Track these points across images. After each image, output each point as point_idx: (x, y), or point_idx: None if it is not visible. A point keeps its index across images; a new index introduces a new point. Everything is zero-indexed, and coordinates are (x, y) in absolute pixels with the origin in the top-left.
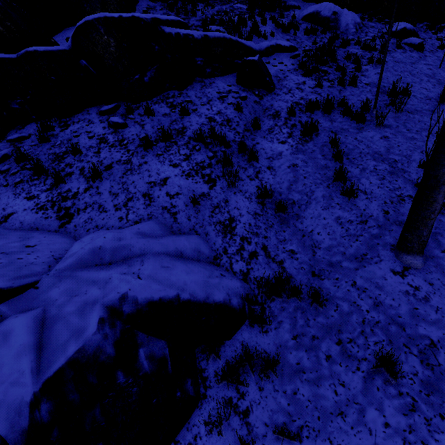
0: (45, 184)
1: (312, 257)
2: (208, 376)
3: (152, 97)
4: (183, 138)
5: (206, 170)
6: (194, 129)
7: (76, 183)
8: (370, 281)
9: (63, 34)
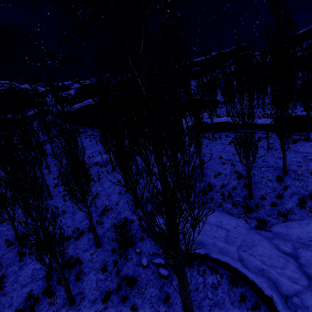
0: None
1: None
2: None
3: None
4: None
5: None
6: None
7: None
8: None
9: None
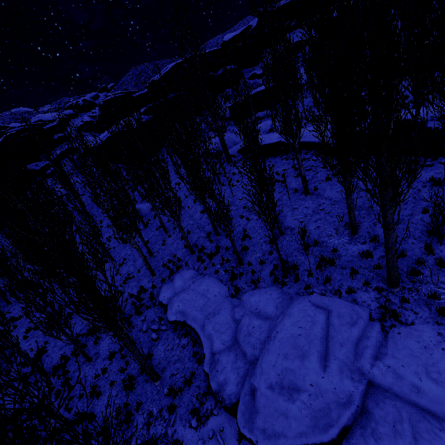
0: None
1: None
2: None
3: None
4: None
5: None
6: None
7: None
8: None
9: None
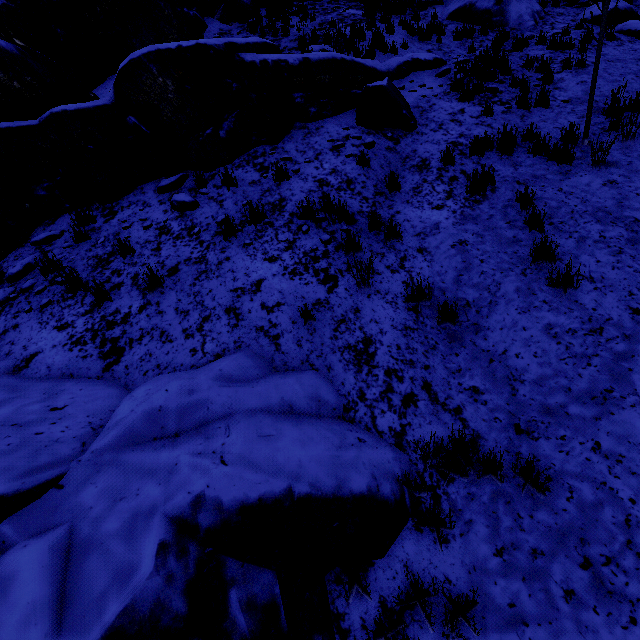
0: (83, 304)
1: (511, 398)
2: (350, 627)
3: (233, 159)
4: (282, 215)
5: (320, 262)
6: (297, 200)
7: (127, 299)
8: (627, 442)
9: (107, 85)
